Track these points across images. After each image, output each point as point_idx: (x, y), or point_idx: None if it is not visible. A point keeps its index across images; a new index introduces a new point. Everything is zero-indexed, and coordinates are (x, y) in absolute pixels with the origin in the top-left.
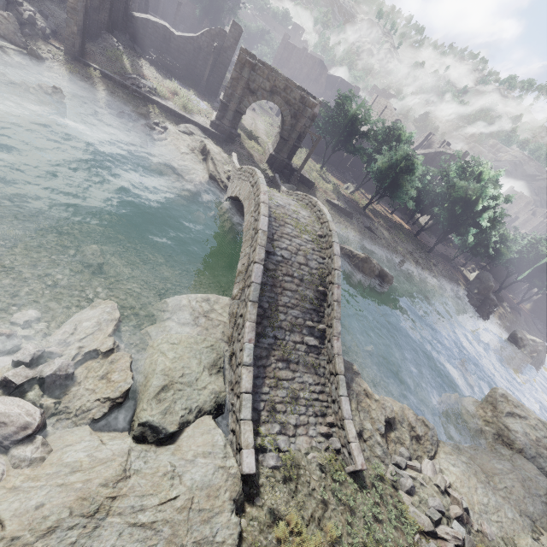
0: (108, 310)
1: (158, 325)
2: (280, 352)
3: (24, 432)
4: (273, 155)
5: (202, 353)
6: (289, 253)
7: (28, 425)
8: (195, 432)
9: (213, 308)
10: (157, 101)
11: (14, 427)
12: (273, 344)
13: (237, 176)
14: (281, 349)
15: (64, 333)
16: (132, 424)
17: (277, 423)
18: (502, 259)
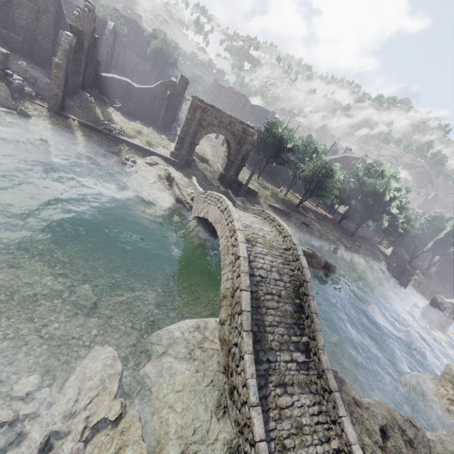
0: (109, 363)
1: (155, 364)
2: (276, 376)
3: None
4: (223, 174)
5: (206, 394)
6: (265, 271)
7: None
8: None
9: (204, 335)
10: (126, 140)
11: None
12: (268, 369)
13: (201, 199)
14: (276, 372)
15: (68, 402)
16: None
17: None
18: (410, 235)
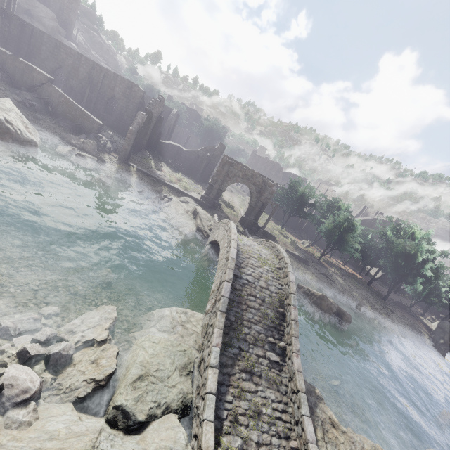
0: (109, 310)
1: (143, 330)
2: (244, 363)
3: (23, 396)
4: (243, 217)
5: (176, 355)
6: (253, 278)
7: (28, 389)
8: (160, 427)
9: (189, 319)
10: (168, 183)
11: (18, 390)
12: (237, 354)
13: (216, 227)
14: (245, 360)
15: (73, 324)
16: (108, 408)
17: (239, 436)
18: None
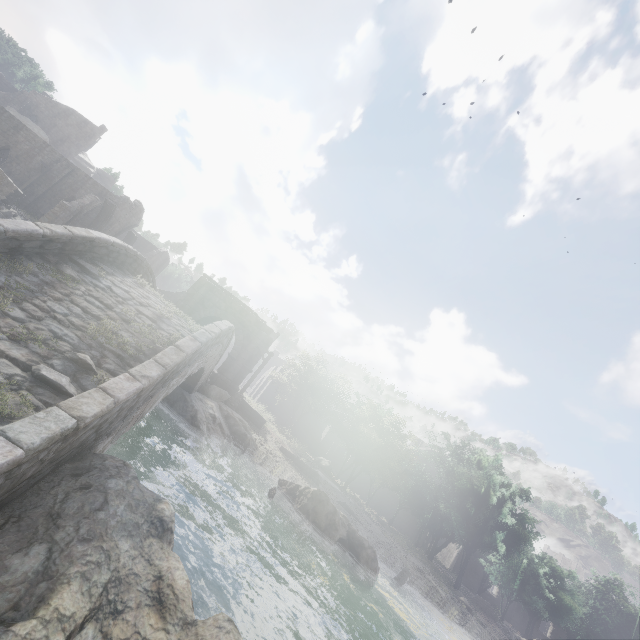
0: None
1: None
2: None
3: None
4: (215, 374)
5: None
6: (127, 295)
7: None
8: None
9: None
10: None
11: None
12: None
13: None
14: None
15: None
16: None
17: None
18: (575, 616)
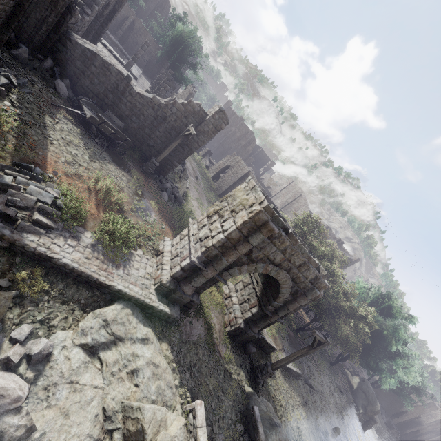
0: None
1: None
2: None
3: None
4: (240, 328)
5: None
6: None
7: None
8: None
9: None
10: (49, 255)
11: None
12: None
13: None
14: None
15: None
16: None
17: None
18: None
